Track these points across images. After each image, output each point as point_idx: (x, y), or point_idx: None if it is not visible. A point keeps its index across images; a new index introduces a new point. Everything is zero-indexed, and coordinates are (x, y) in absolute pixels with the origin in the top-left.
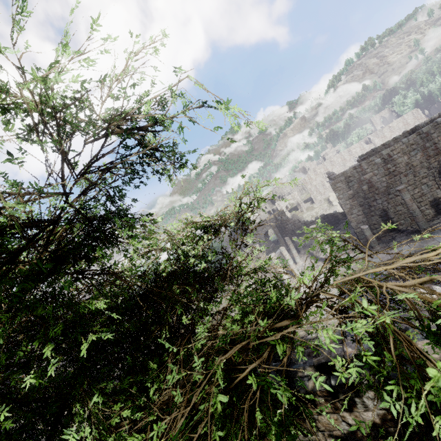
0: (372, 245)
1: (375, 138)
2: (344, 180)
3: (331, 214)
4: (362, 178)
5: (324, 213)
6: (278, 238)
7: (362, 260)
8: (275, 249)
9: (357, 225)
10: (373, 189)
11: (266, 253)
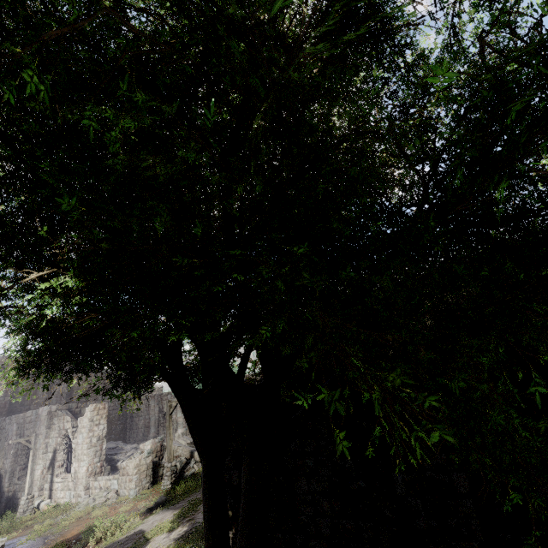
0: None
1: None
2: None
3: None
4: None
5: None
6: None
7: None
8: None
9: None
10: None
11: None
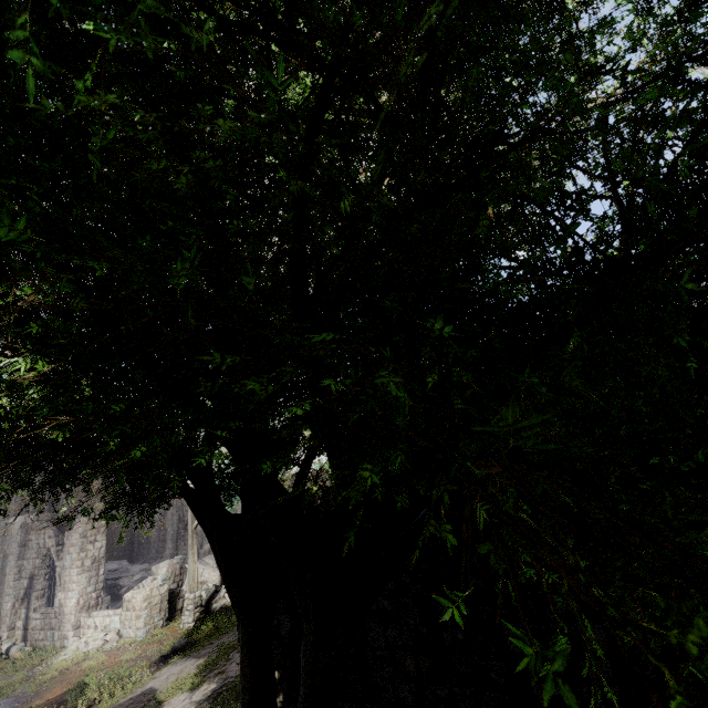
0: None
1: None
2: None
3: None
4: None
5: None
6: None
7: None
8: None
9: None
10: None
11: None
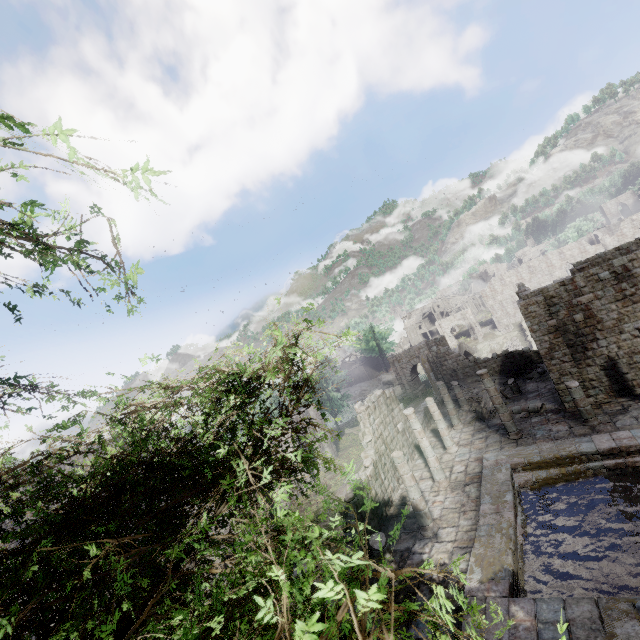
0: (584, 417)
1: (607, 237)
2: (543, 302)
3: (520, 352)
4: (574, 300)
5: (511, 346)
6: (430, 379)
7: (564, 440)
8: (426, 394)
9: (560, 378)
10: (592, 322)
11: (411, 398)
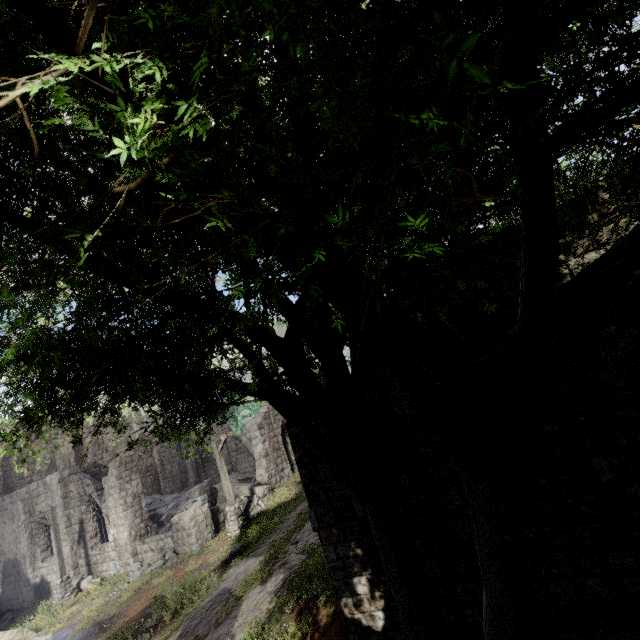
0: None
1: None
2: None
3: None
4: None
5: None
6: None
7: None
8: None
9: None
10: None
11: None
